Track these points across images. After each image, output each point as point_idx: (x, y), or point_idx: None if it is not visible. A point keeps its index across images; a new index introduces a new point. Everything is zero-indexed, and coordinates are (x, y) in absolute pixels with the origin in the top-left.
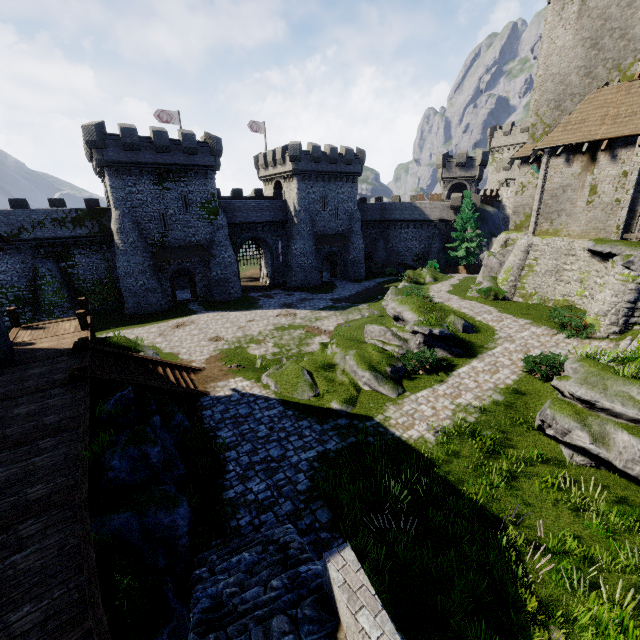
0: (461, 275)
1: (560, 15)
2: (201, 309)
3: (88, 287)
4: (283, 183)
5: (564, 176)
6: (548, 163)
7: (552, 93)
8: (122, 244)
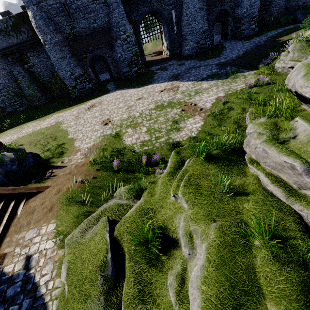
0: None
1: None
2: (113, 88)
3: (48, 80)
4: None
5: None
6: None
7: None
8: (45, 42)
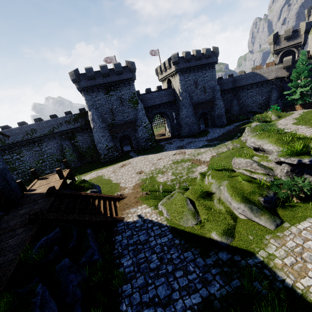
0: (300, 111)
1: None
2: (135, 155)
3: (84, 150)
4: (171, 79)
5: None
6: None
7: None
8: (94, 127)
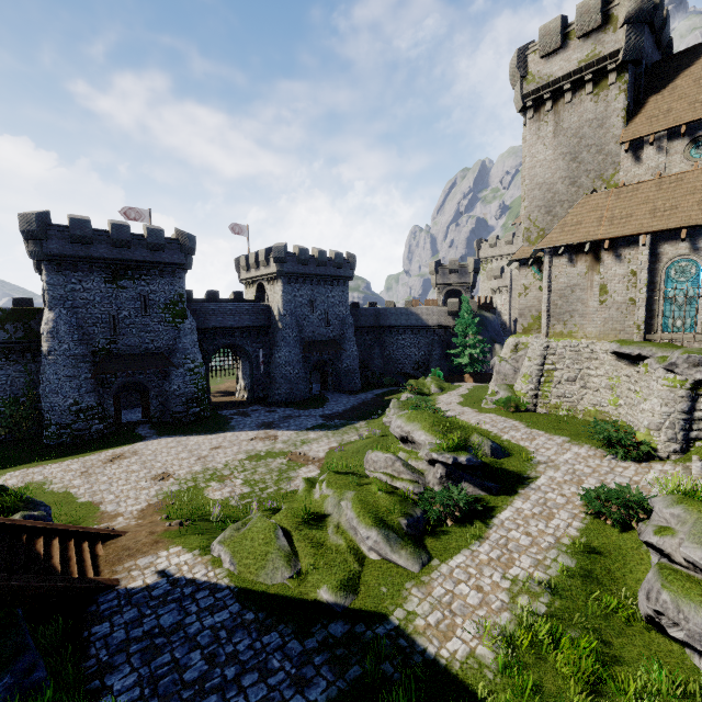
0: (469, 384)
1: (537, 134)
2: (152, 433)
3: None
4: (266, 285)
5: (570, 276)
6: (551, 263)
7: (541, 200)
8: (52, 352)
